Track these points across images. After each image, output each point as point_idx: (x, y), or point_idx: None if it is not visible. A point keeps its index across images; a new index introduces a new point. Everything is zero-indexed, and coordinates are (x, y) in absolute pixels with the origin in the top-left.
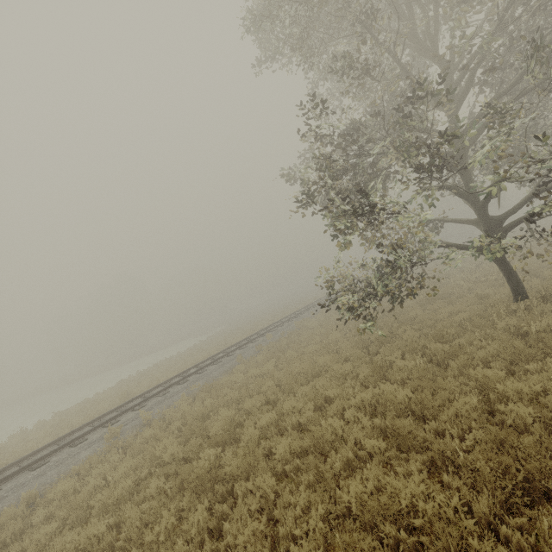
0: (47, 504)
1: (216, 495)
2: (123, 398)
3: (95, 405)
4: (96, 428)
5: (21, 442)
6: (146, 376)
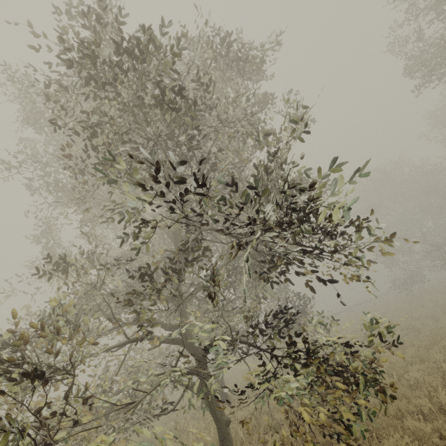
0: None
1: None
2: None
3: None
4: None
5: None
6: None
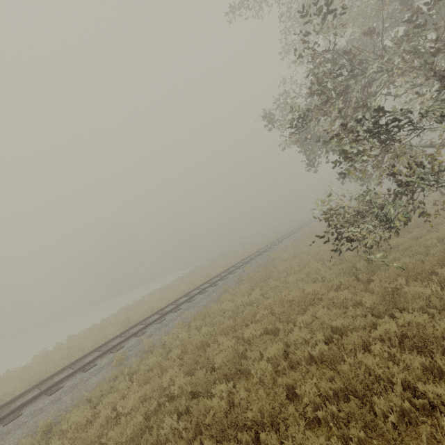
0: (61, 435)
1: (238, 443)
2: (125, 324)
3: (101, 330)
4: (103, 353)
5: (43, 362)
6: (141, 304)
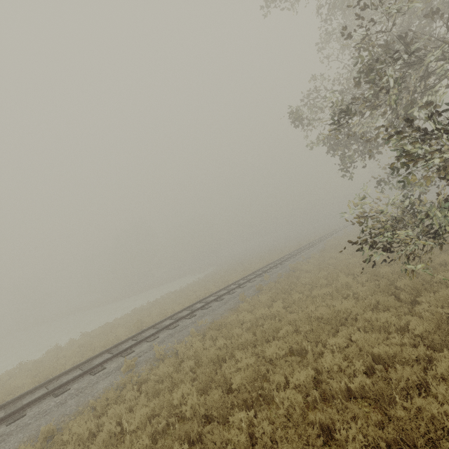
0: (62, 446)
1: None
2: (137, 326)
3: (113, 330)
4: (113, 356)
5: (55, 357)
6: (155, 306)
